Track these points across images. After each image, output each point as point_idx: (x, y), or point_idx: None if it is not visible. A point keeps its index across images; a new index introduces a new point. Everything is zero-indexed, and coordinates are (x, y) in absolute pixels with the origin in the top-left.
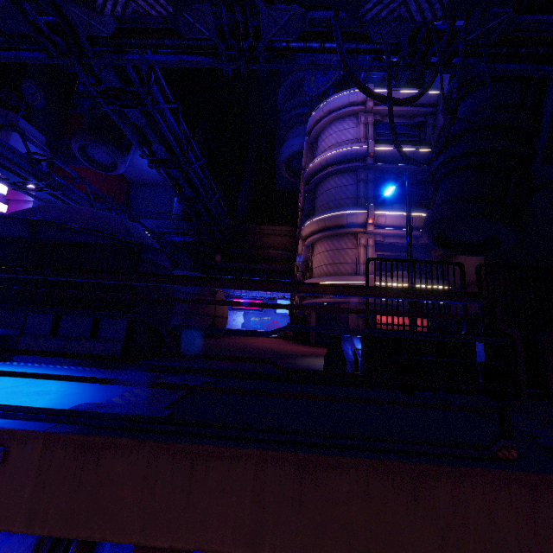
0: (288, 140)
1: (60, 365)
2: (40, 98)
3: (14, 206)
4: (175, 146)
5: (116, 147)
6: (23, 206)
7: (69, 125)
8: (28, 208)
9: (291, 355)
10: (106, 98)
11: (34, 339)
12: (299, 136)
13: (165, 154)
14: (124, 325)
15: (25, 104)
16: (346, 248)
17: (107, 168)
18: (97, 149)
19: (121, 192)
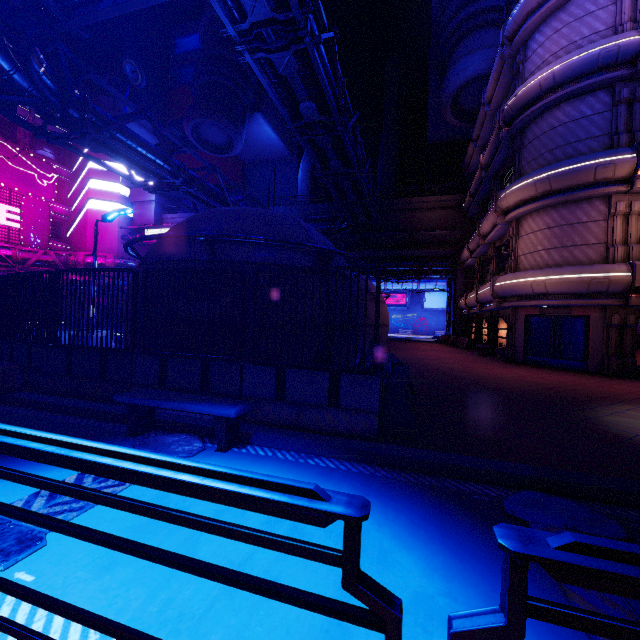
0: (455, 62)
1: (314, 454)
2: (140, 76)
3: (138, 209)
4: (332, 99)
5: (230, 120)
6: (147, 208)
7: (172, 104)
8: (193, 218)
9: (558, 402)
10: (249, 42)
11: (257, 404)
12: (476, 50)
13: (316, 115)
14: (376, 389)
15: (128, 86)
16: (588, 221)
17: (222, 149)
18: (210, 126)
19: (236, 177)
